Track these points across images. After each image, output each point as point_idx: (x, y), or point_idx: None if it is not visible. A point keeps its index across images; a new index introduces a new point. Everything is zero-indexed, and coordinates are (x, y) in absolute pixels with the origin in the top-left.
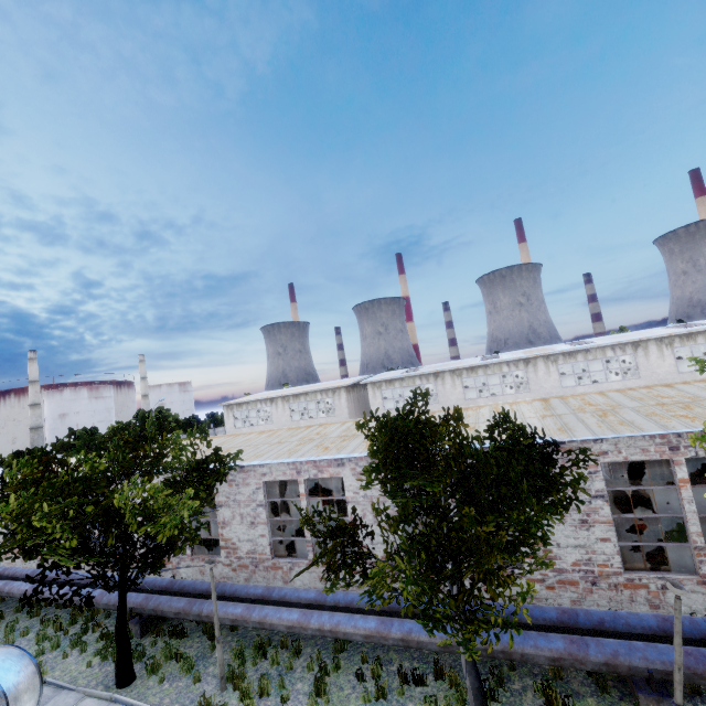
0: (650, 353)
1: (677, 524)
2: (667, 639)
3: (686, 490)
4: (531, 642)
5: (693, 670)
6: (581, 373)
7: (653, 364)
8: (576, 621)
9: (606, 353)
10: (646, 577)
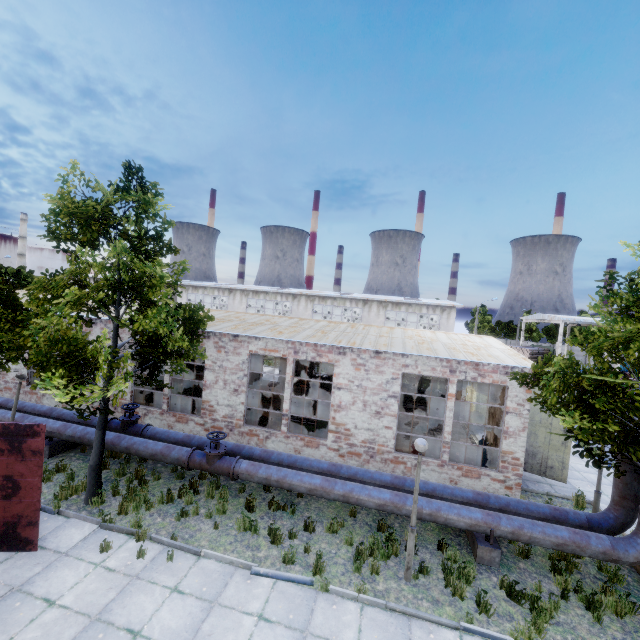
0: (372, 310)
1: (181, 385)
2: (85, 425)
3: (168, 361)
4: (4, 414)
5: (60, 431)
6: (327, 314)
7: (371, 319)
8: (52, 413)
9: (346, 303)
10: (139, 408)
